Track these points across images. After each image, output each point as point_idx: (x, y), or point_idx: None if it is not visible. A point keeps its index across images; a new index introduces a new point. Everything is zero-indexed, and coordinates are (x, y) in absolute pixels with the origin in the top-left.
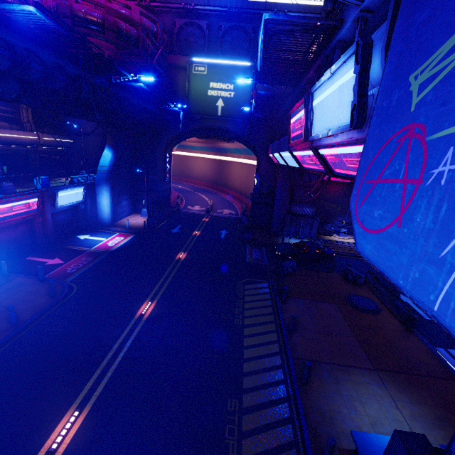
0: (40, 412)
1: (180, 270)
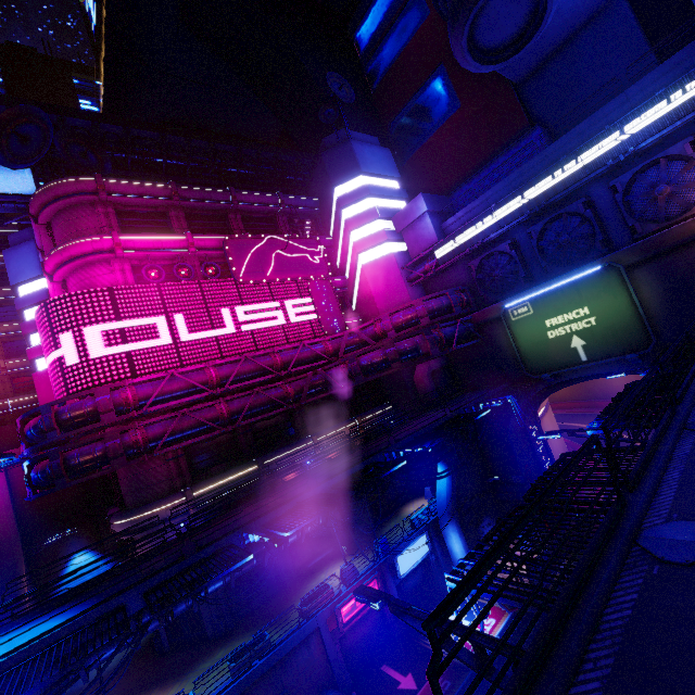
0: None
1: None
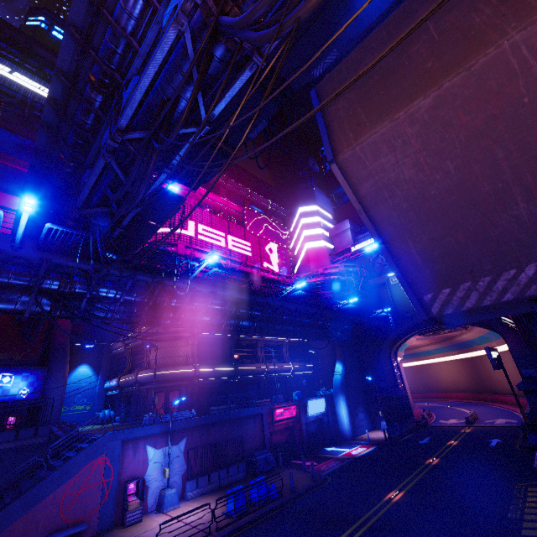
0: (318, 536)
1: (431, 471)
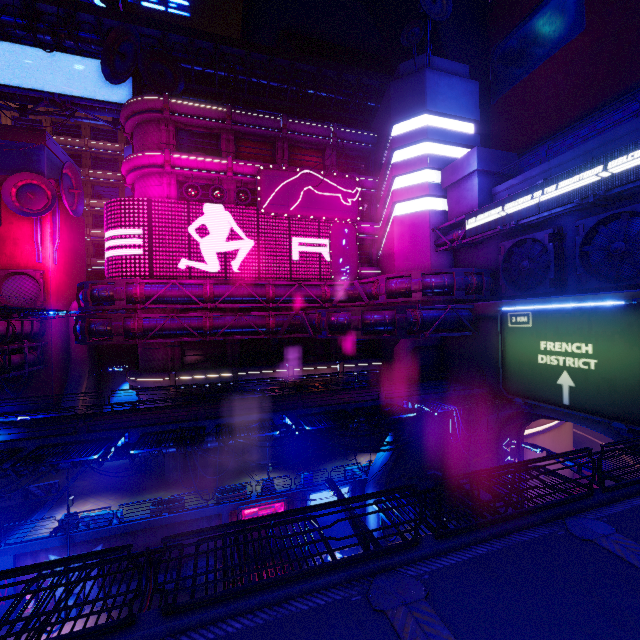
0: None
1: None
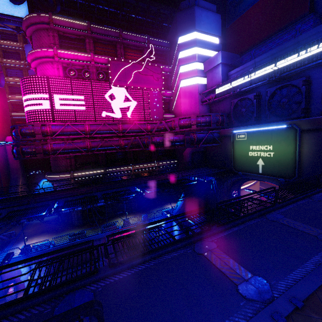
0: None
1: None
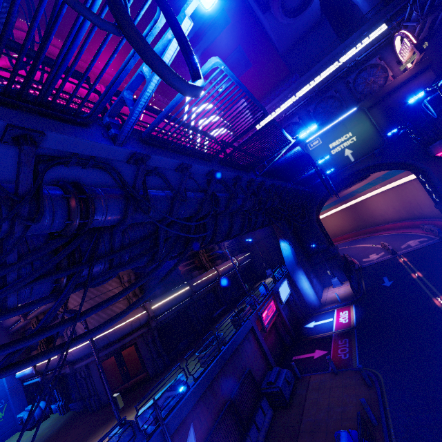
0: None
1: None
